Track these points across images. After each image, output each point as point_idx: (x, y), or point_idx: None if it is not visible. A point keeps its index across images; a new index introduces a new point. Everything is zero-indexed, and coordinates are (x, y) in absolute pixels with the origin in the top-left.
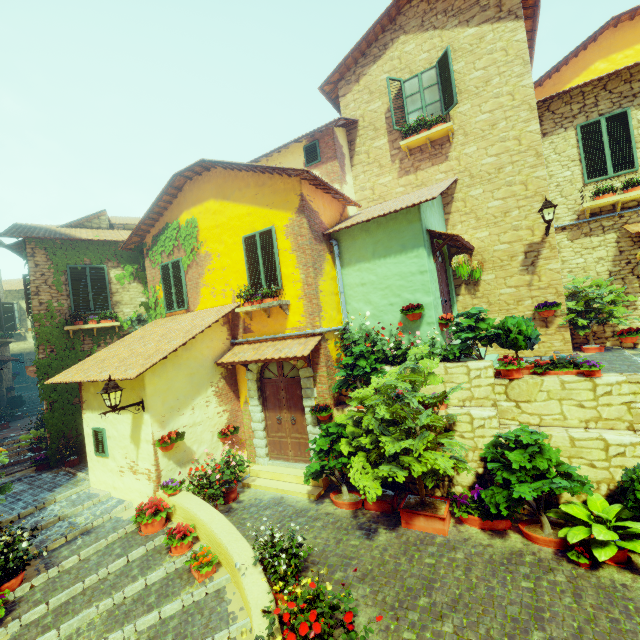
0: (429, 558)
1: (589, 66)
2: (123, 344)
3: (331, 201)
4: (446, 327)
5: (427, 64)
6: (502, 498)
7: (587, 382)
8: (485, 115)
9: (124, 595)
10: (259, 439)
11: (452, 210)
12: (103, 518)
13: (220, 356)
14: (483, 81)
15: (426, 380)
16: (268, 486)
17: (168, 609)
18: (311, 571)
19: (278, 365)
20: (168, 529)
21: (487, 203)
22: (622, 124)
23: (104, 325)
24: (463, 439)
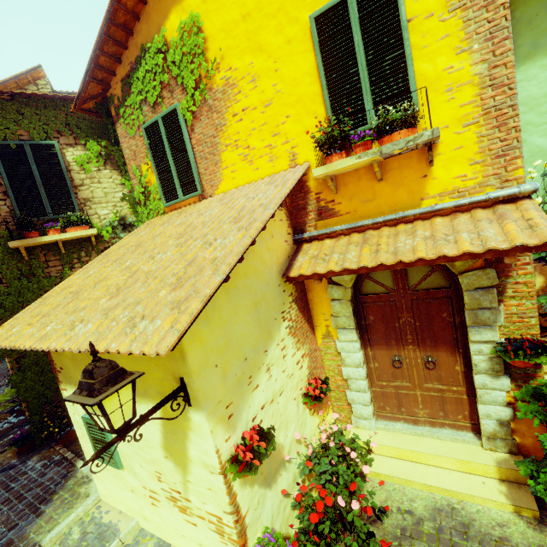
0: None
1: None
2: (108, 260)
3: None
4: None
5: None
6: None
7: None
8: None
9: None
10: (359, 392)
11: None
12: None
13: (285, 264)
14: None
15: None
16: (406, 478)
17: None
18: None
19: (396, 270)
20: None
21: None
22: None
23: (72, 235)
24: None
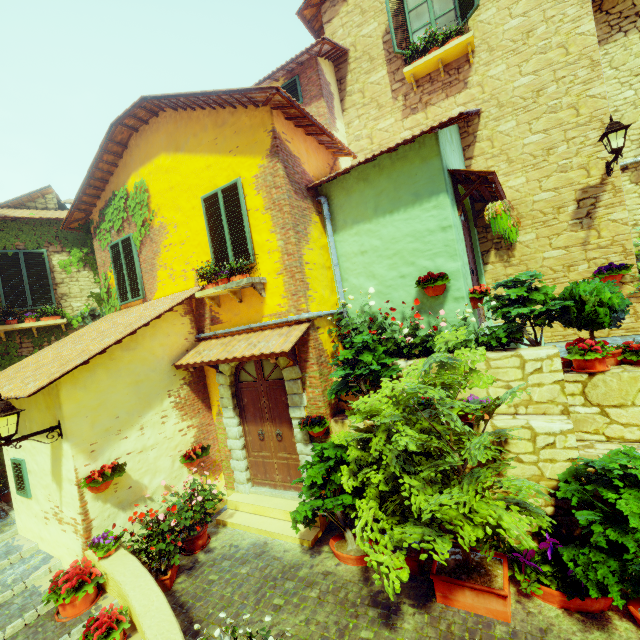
0: None
1: None
2: (57, 346)
3: (317, 148)
4: (480, 303)
5: None
6: (610, 575)
7: None
8: (517, 20)
9: None
10: (237, 460)
11: (475, 153)
12: (13, 590)
13: (181, 356)
14: None
15: (466, 380)
16: (248, 525)
17: None
18: None
19: (256, 364)
20: (97, 609)
21: (522, 139)
22: None
23: (45, 323)
24: (520, 464)
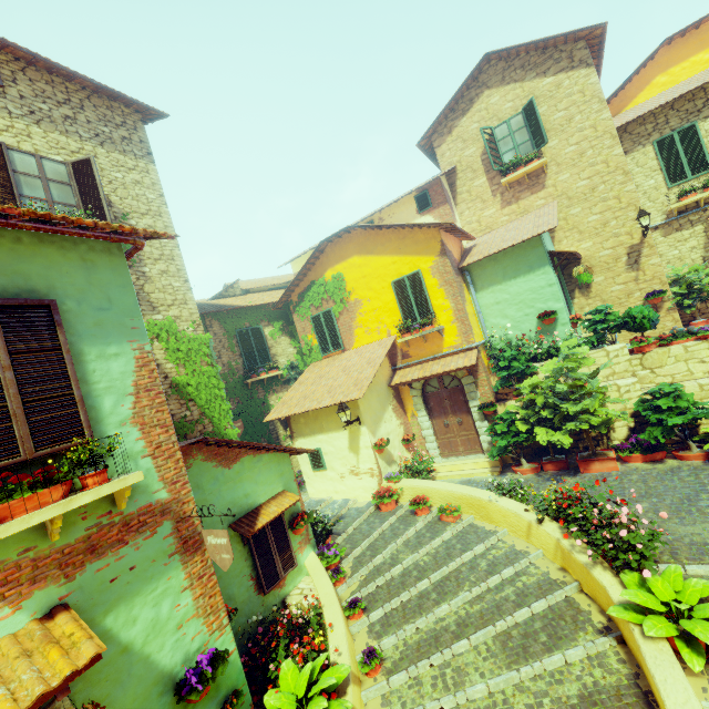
0: (612, 482)
1: (651, 81)
2: (307, 384)
3: (454, 240)
4: (577, 325)
5: (513, 111)
6: (658, 432)
7: (704, 343)
8: (573, 147)
9: (407, 536)
10: (431, 443)
11: (556, 229)
12: (345, 509)
13: (389, 380)
14: (566, 119)
15: (580, 363)
16: (452, 475)
17: (445, 536)
18: (553, 480)
19: (438, 380)
20: (402, 505)
21: (587, 218)
22: (692, 135)
23: (272, 375)
24: (614, 404)
